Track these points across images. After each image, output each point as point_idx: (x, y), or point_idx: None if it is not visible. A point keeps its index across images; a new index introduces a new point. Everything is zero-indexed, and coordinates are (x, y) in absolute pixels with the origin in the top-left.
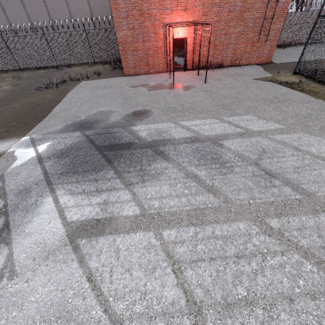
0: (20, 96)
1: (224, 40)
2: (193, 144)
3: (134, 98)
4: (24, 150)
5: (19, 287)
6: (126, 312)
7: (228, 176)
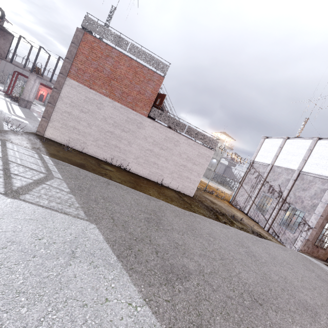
0: None
1: None
2: None
3: None
4: None
5: None
6: None
7: None
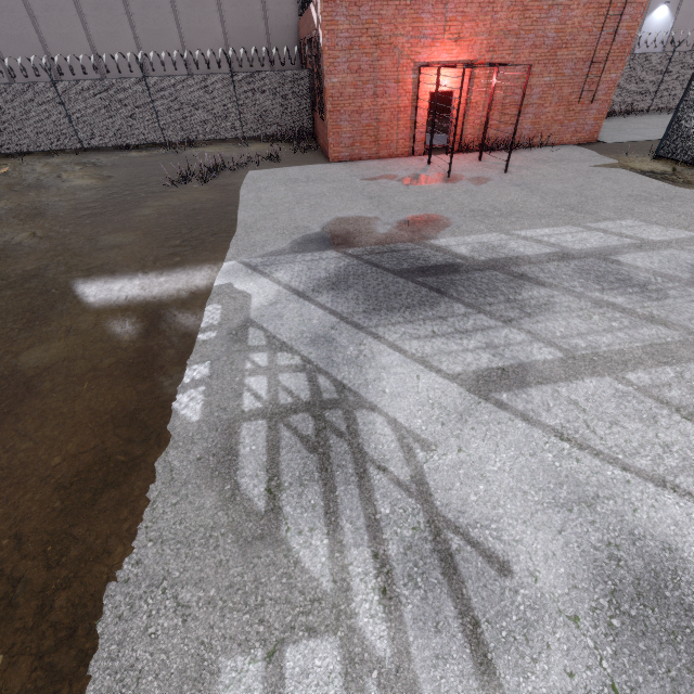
0: (135, 196)
1: (519, 99)
2: (568, 263)
3: (390, 198)
4: (249, 281)
5: (453, 457)
6: (657, 468)
7: (667, 302)
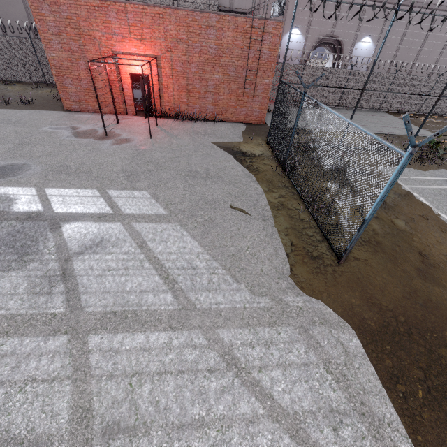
0: None
1: (199, 87)
2: (22, 223)
3: (33, 145)
4: None
5: None
6: None
7: (8, 274)
